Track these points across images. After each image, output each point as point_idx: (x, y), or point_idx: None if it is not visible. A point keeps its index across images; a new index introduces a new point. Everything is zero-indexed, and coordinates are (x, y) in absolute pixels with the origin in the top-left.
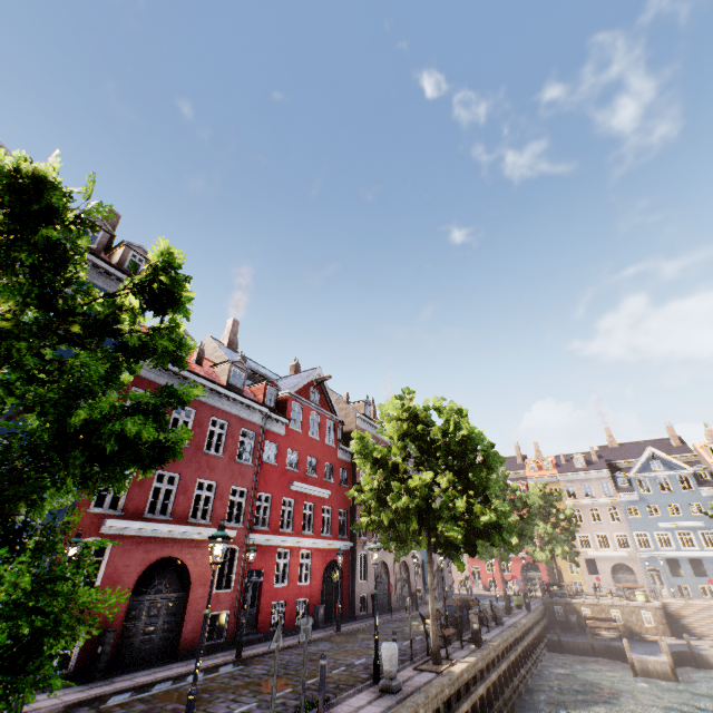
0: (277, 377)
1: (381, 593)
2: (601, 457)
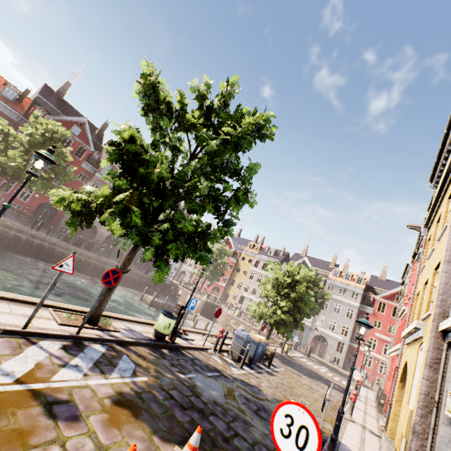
0: (92, 125)
1: (86, 236)
2: (285, 255)
